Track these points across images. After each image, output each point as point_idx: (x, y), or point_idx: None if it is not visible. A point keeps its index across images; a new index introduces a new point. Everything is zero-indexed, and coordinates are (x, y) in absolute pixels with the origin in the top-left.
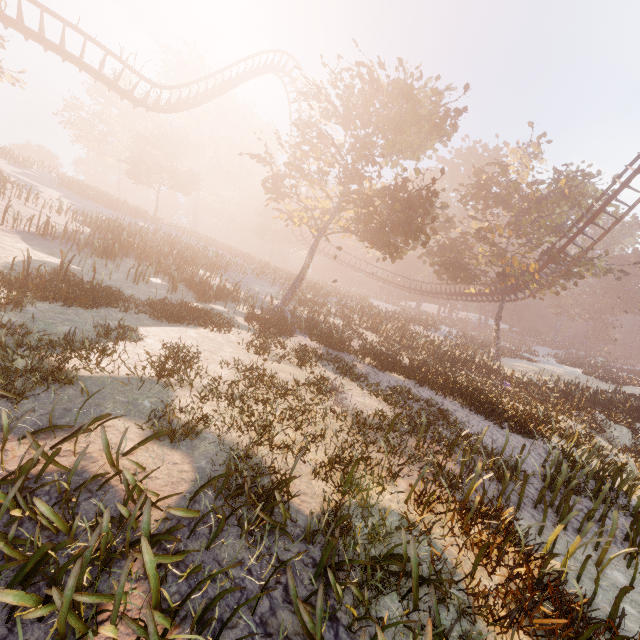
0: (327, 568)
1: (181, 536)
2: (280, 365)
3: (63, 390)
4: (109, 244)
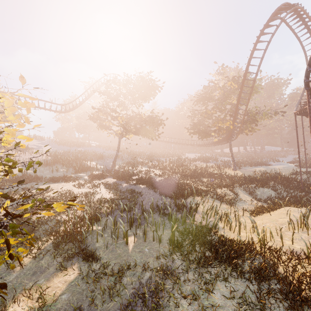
0: None
1: None
2: (83, 189)
3: None
4: (51, 161)
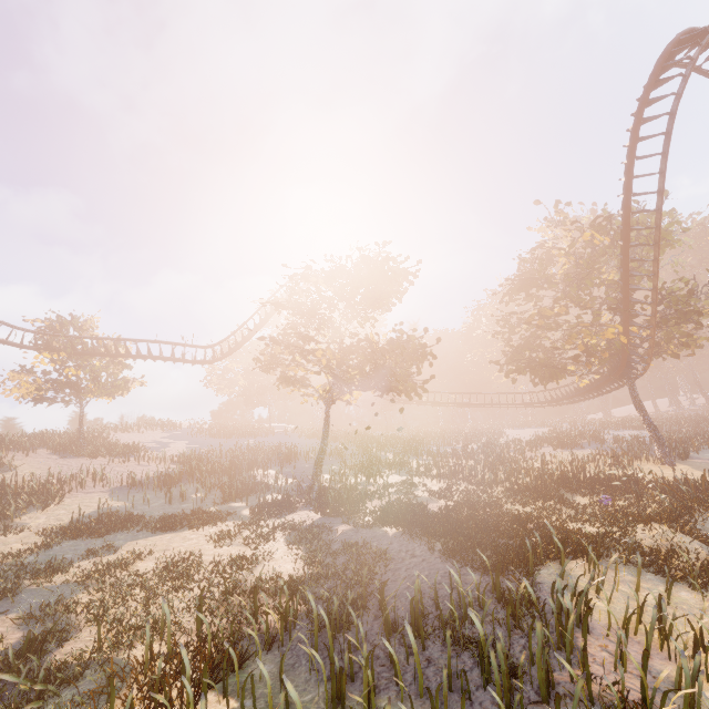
0: None
1: None
2: (229, 548)
3: (6, 601)
4: (176, 475)
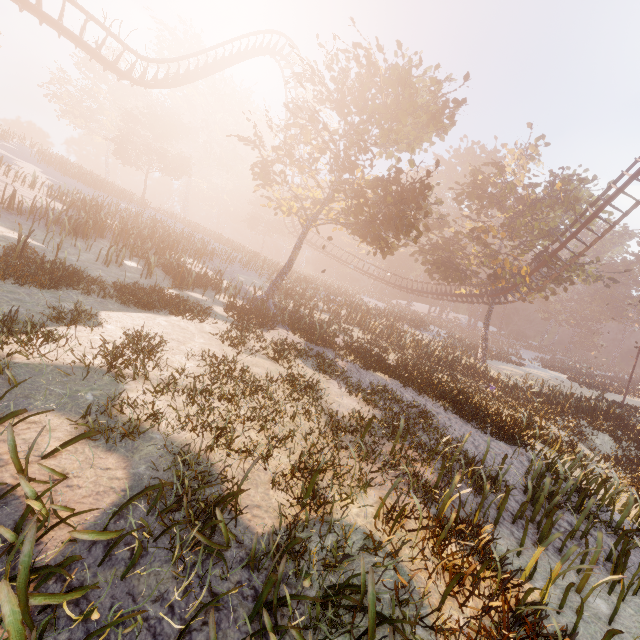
0: (263, 609)
1: (92, 562)
2: (255, 359)
3: None
4: (83, 223)
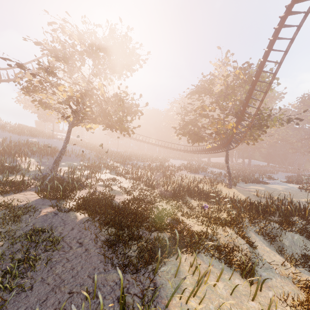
0: None
1: None
2: None
3: None
4: None
